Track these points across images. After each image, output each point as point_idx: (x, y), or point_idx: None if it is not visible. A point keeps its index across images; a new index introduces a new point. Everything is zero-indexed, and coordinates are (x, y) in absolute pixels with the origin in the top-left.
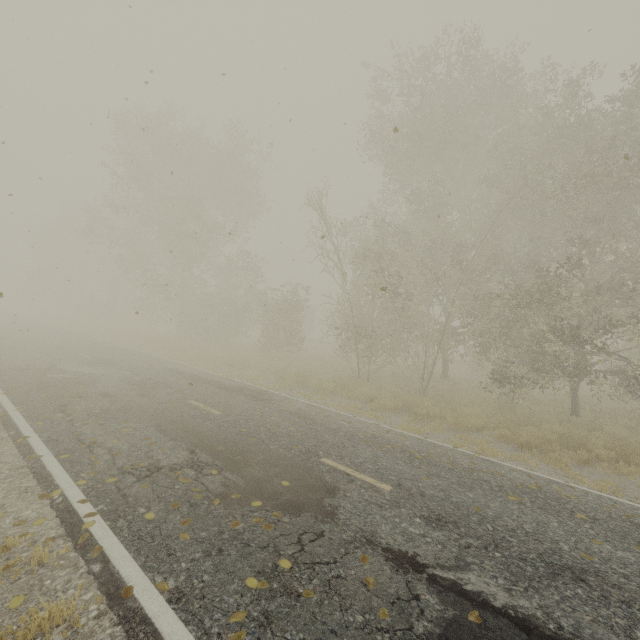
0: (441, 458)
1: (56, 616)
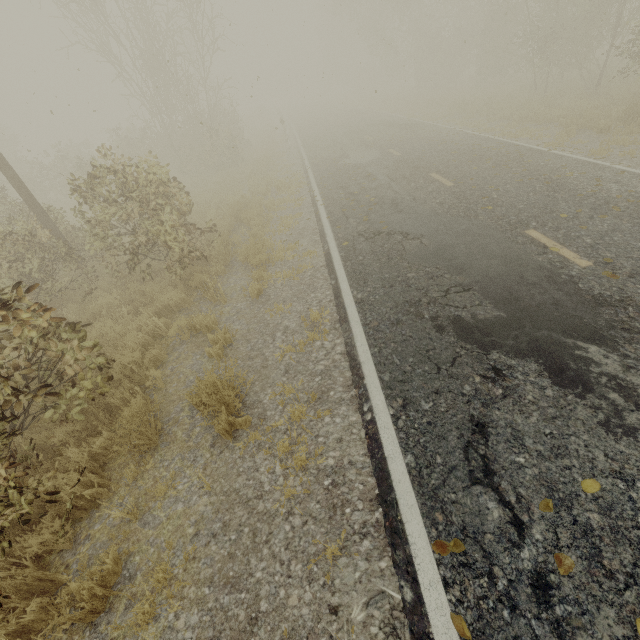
0: (459, 142)
1: (297, 179)
